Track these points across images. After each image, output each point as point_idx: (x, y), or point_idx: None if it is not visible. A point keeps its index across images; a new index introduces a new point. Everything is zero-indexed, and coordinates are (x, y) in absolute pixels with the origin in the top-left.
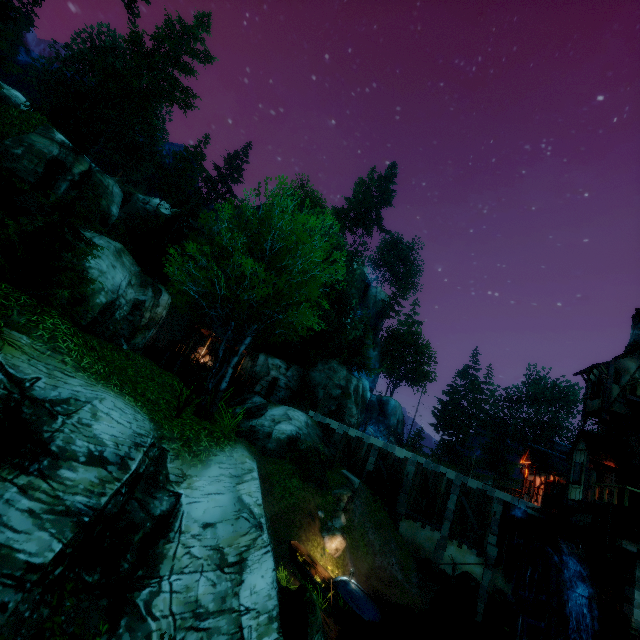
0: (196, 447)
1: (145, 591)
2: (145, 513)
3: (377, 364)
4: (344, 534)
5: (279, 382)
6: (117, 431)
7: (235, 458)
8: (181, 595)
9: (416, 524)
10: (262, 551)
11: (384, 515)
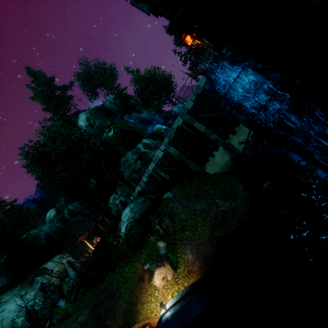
0: None
1: None
2: None
3: (152, 112)
4: (158, 264)
5: (123, 201)
6: None
7: None
8: None
9: (210, 160)
10: None
11: (195, 183)
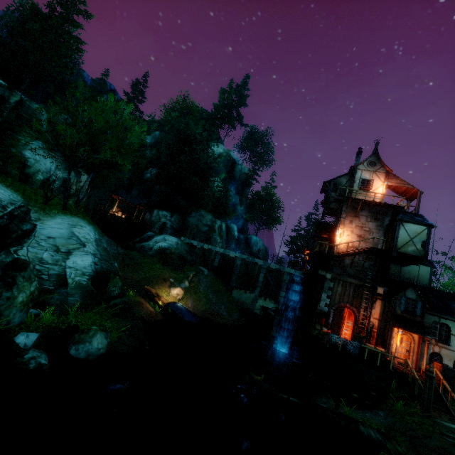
0: (48, 211)
1: (14, 247)
2: (19, 229)
3: (244, 215)
4: (183, 287)
5: (167, 225)
6: (2, 197)
7: (73, 219)
8: (33, 254)
9: (241, 291)
10: (83, 253)
11: (222, 287)
